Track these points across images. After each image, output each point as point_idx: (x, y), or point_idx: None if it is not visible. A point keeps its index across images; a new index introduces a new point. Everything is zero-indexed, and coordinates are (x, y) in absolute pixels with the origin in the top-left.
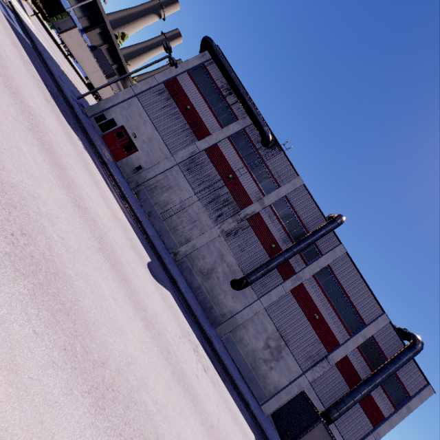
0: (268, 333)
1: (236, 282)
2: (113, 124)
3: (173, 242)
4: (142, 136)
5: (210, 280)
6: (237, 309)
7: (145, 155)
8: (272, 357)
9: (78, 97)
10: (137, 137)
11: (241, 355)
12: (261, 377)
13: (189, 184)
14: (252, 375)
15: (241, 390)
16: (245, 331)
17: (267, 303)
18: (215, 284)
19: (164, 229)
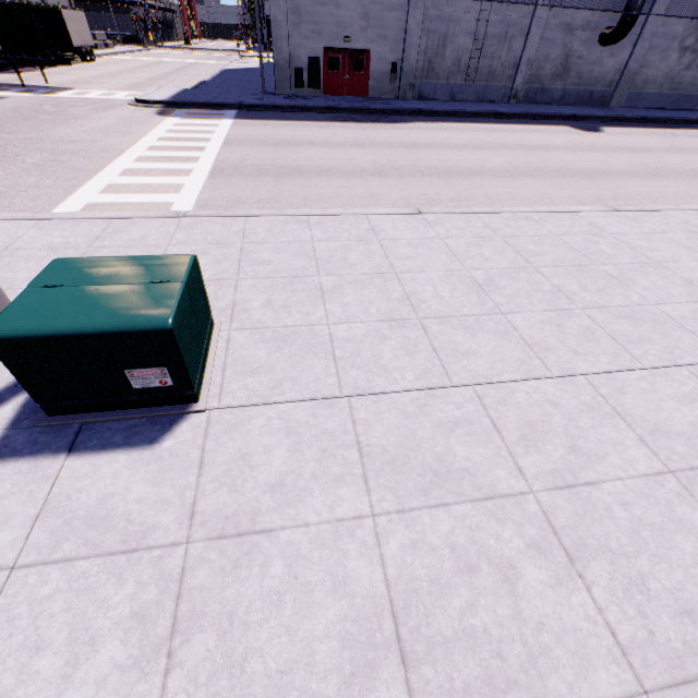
0: (679, 37)
1: (616, 34)
2: (317, 64)
3: (501, 89)
4: (354, 27)
5: (572, 72)
6: (624, 60)
7: (381, 44)
8: (695, 55)
9: (264, 92)
10: (351, 36)
11: (653, 95)
12: (688, 88)
13: (463, 0)
14: (676, 97)
15: (695, 119)
16: (646, 68)
17: (664, 6)
18: (580, 69)
19: (480, 90)
